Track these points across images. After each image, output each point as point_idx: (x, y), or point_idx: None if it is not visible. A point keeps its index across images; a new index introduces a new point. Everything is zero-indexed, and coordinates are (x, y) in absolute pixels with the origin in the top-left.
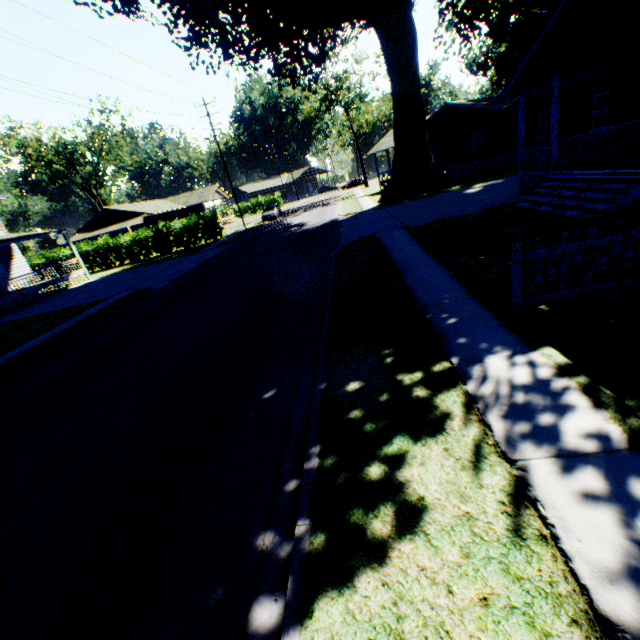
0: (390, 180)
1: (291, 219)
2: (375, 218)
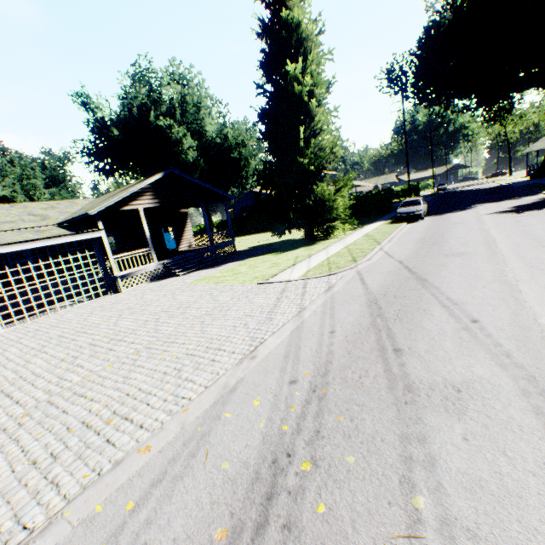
0: (540, 166)
1: (461, 189)
2: (531, 181)
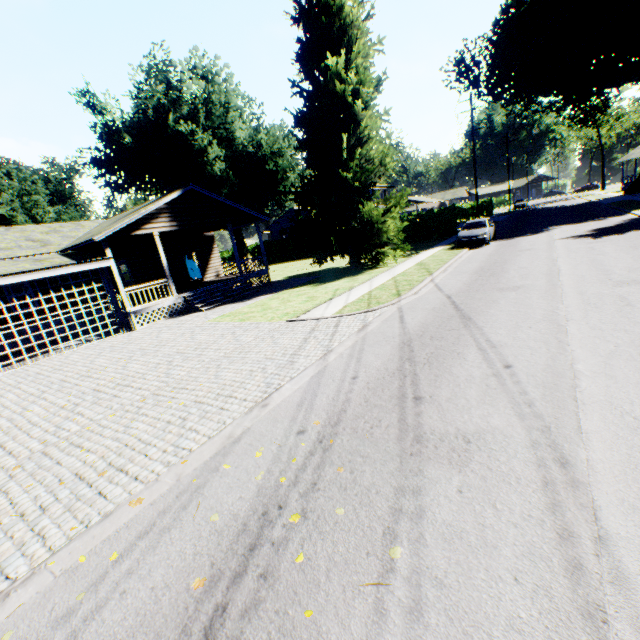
0: (636, 179)
1: (542, 206)
2: (624, 197)
